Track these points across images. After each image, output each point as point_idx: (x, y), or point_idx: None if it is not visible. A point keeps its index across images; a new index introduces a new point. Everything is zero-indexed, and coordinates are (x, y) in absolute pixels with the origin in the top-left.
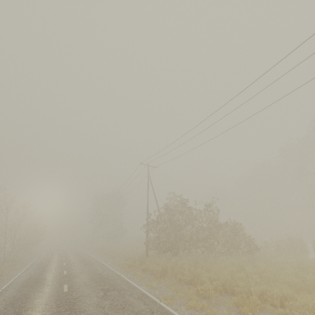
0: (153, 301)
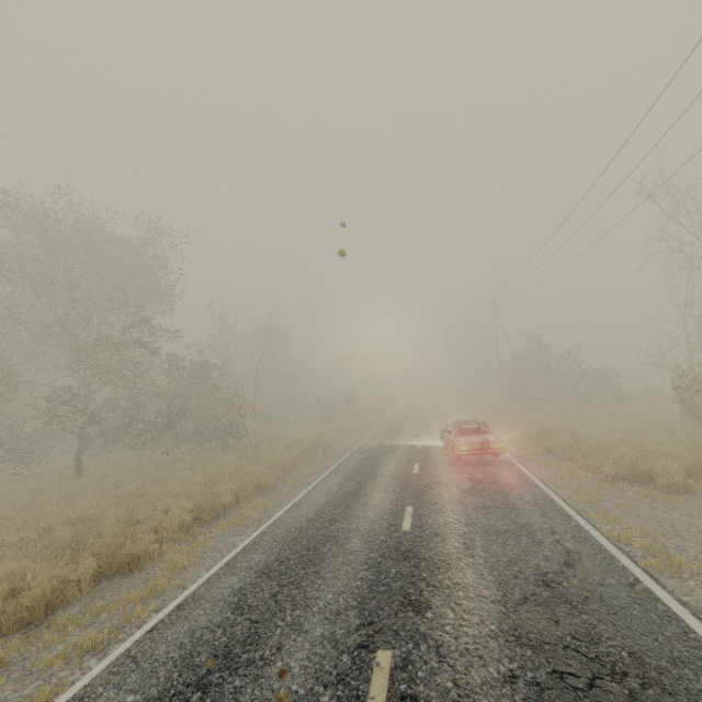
0: None
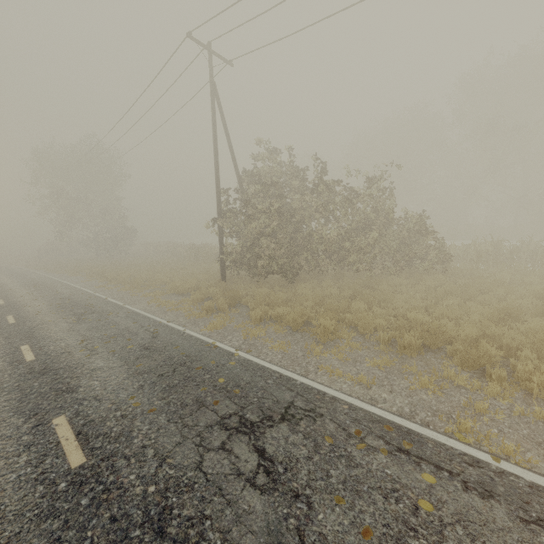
0: (469, 460)
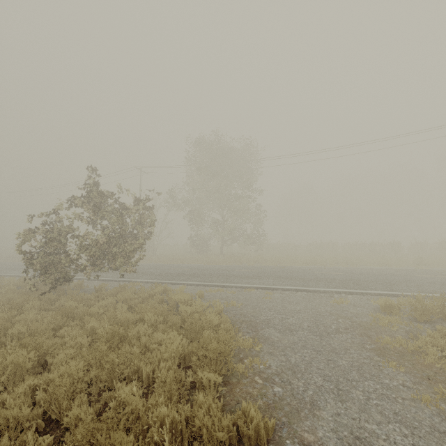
0: None
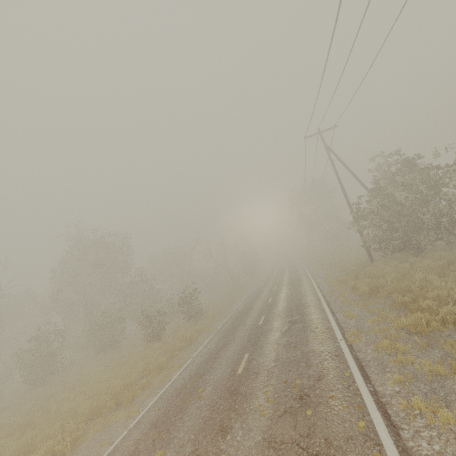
0: (334, 338)
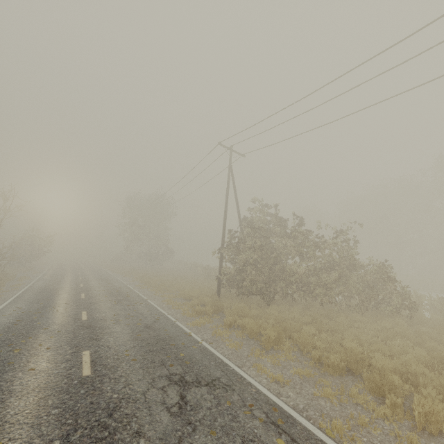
0: None
